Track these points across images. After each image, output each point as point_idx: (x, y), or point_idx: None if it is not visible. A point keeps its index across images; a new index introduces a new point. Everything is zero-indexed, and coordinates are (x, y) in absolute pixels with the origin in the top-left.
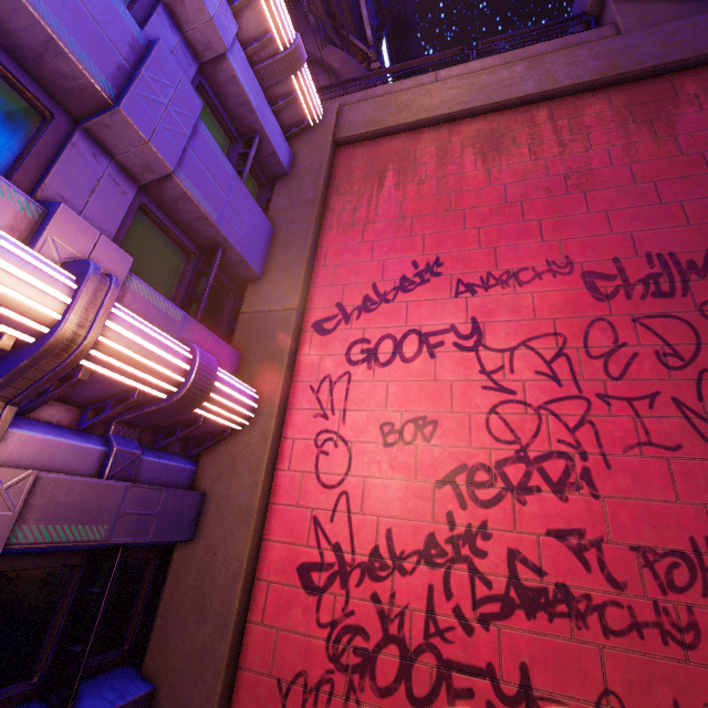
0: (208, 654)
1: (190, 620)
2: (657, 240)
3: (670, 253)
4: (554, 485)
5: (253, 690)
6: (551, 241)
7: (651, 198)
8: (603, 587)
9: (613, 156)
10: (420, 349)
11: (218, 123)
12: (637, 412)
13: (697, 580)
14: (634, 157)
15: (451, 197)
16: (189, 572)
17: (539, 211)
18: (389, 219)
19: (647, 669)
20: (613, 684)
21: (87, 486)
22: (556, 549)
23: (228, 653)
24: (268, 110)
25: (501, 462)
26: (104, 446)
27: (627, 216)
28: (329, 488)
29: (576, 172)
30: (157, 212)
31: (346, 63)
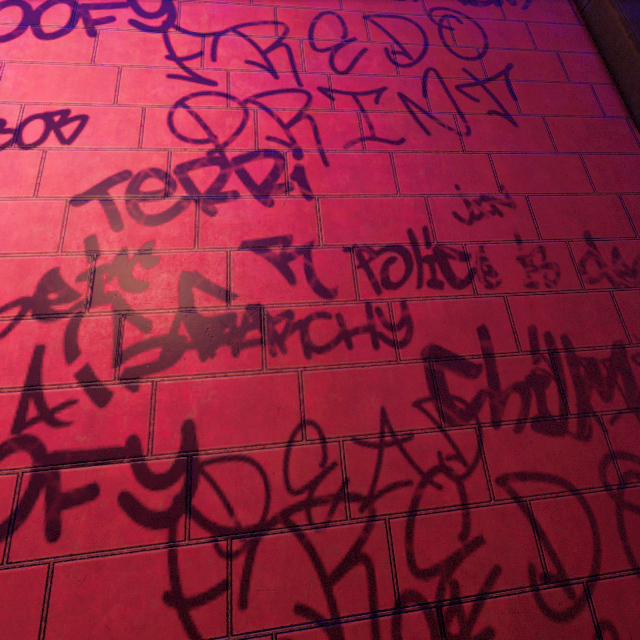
0: None
1: None
2: None
3: None
4: (258, 188)
5: None
6: None
7: None
8: (309, 299)
9: None
10: (73, 23)
11: None
12: (363, 106)
13: (413, 272)
14: None
15: None
16: None
17: None
18: None
19: (354, 382)
20: (312, 411)
21: None
22: (253, 263)
23: None
24: None
25: (185, 166)
26: None
27: None
28: None
29: None
30: None
31: None
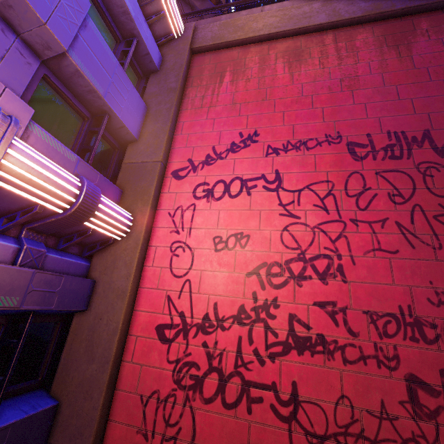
0: (94, 381)
1: (83, 360)
2: (395, 123)
3: (402, 132)
4: (320, 274)
5: (125, 402)
6: (329, 122)
7: (393, 96)
8: (345, 336)
9: (372, 68)
10: (241, 189)
11: (106, 26)
12: (374, 230)
13: (401, 330)
14: (385, 69)
15: (267, 91)
16: (83, 330)
17: (323, 102)
18: (226, 104)
19: (367, 383)
20: (346, 391)
21: (2, 269)
22: (319, 313)
23: (108, 380)
24: (143, 20)
25: (288, 261)
26: (17, 244)
27: (378, 107)
28: (178, 277)
29: (348, 77)
30: (58, 84)
31: (204, 3)
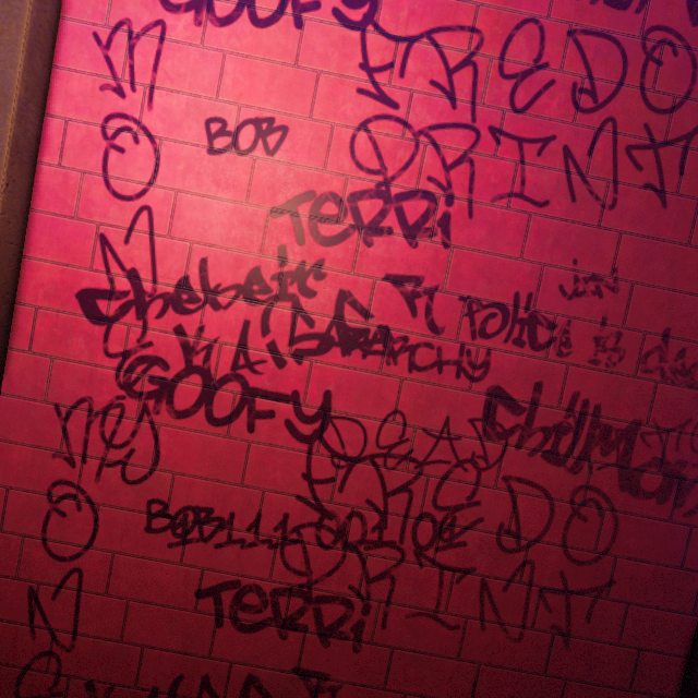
0: None
1: None
2: None
3: None
4: (409, 228)
5: (24, 415)
6: None
7: None
8: (422, 331)
9: None
10: (283, 7)
11: None
12: (524, 157)
13: (505, 329)
14: None
15: None
16: None
17: None
18: None
19: (435, 396)
20: (403, 406)
21: None
22: (390, 294)
23: None
24: None
25: (357, 195)
26: None
27: None
28: (123, 199)
29: None
30: None
31: None
